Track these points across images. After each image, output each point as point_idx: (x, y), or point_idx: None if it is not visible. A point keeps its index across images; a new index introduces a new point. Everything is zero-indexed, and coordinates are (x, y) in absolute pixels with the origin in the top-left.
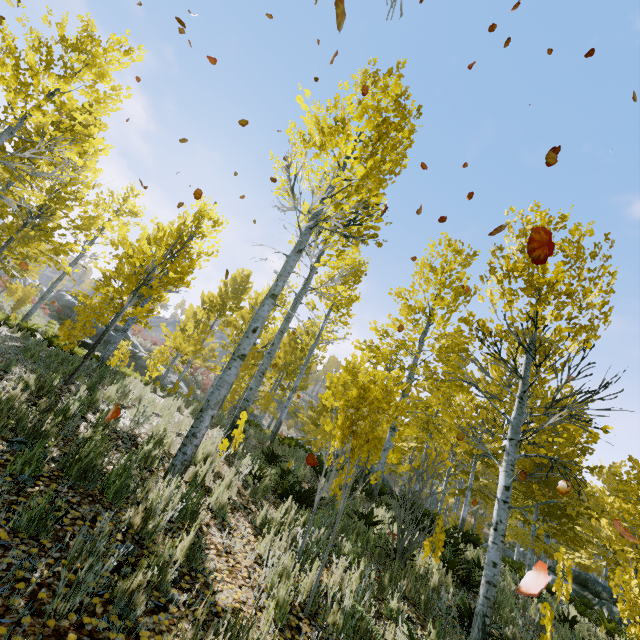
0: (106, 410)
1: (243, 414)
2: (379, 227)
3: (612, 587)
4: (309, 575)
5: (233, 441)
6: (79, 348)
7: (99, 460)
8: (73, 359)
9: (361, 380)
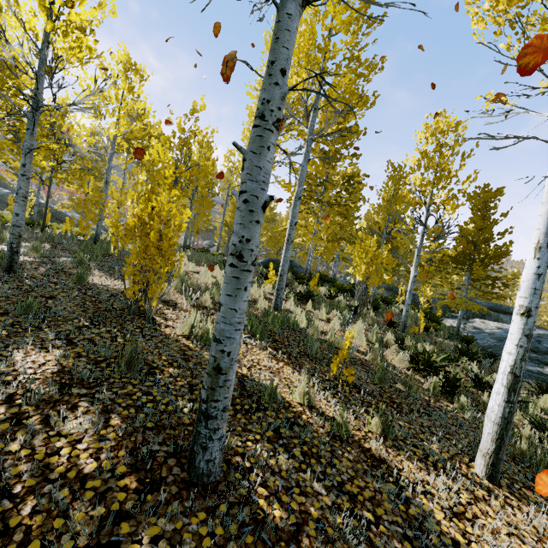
0: (199, 284)
1: (271, 264)
2: (355, 135)
3: (396, 285)
4: (357, 328)
5: (270, 280)
6: (5, 215)
7: (285, 316)
8: (108, 248)
9: (372, 250)
